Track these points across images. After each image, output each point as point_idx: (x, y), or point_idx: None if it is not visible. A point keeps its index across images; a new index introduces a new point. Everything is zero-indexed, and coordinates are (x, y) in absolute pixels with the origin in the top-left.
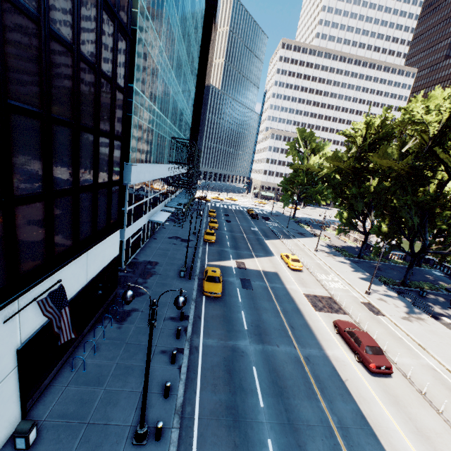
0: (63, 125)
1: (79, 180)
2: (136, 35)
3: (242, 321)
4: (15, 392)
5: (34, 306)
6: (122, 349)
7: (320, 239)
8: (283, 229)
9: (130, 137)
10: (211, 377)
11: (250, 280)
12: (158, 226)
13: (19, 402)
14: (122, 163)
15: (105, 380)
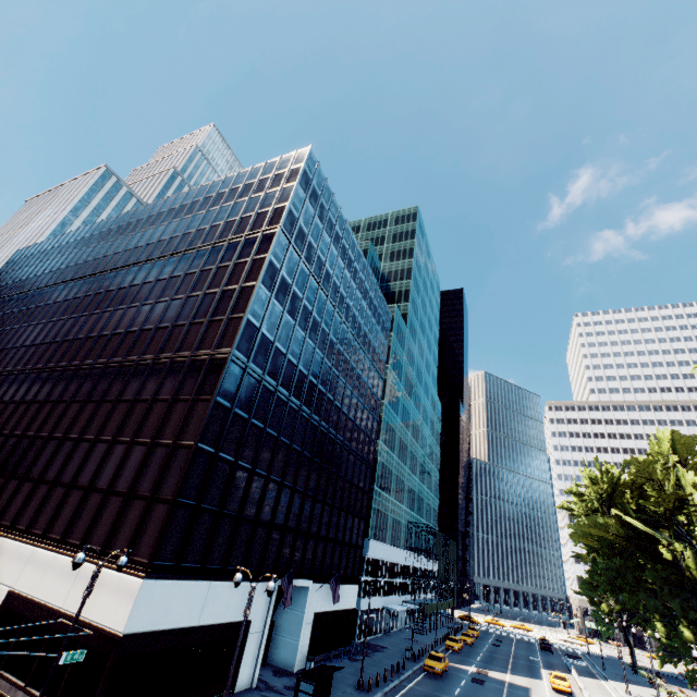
0: (344, 511)
1: (345, 538)
2: (377, 460)
3: (454, 690)
4: (308, 639)
5: (322, 595)
6: (352, 668)
7: (663, 692)
8: (594, 669)
9: (370, 519)
10: (410, 695)
11: (485, 680)
12: (394, 626)
13: (307, 651)
14: (364, 534)
15: (342, 672)
